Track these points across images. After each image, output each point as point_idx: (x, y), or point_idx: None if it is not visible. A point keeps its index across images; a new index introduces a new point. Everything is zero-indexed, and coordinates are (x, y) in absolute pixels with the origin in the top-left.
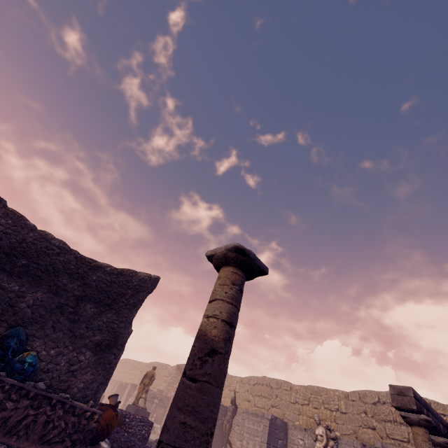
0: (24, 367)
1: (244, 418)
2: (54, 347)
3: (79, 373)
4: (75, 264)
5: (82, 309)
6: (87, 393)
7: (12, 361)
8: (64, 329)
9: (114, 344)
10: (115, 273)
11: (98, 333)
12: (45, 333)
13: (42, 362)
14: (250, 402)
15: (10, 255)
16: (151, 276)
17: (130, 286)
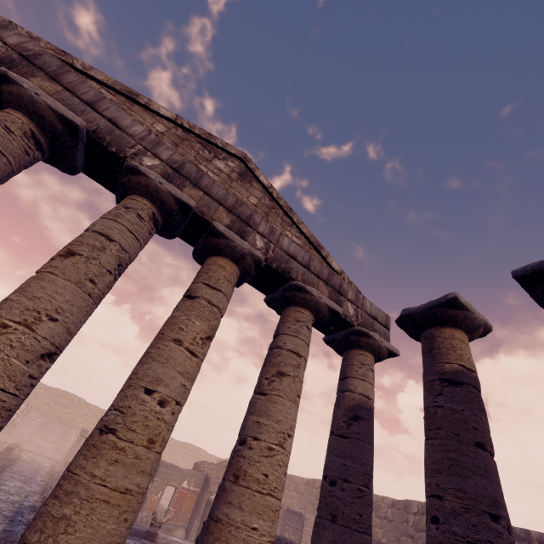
0: None
1: None
2: None
3: None
4: None
5: None
6: None
7: None
8: None
9: None
10: None
11: None
12: None
13: None
14: None
15: None
16: None
17: None
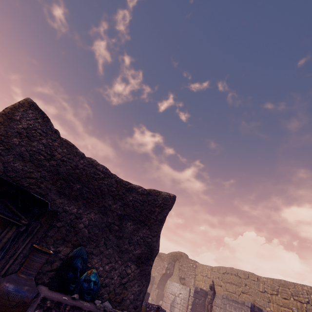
0: (90, 286)
1: (225, 303)
2: (107, 263)
3: (128, 285)
4: (116, 187)
5: (124, 226)
6: (137, 303)
7: (80, 281)
8: (113, 245)
9: (150, 257)
10: (144, 193)
11: (137, 247)
12: (100, 250)
13: (100, 278)
14: (222, 287)
15: (67, 180)
16: (170, 194)
17: (157, 204)
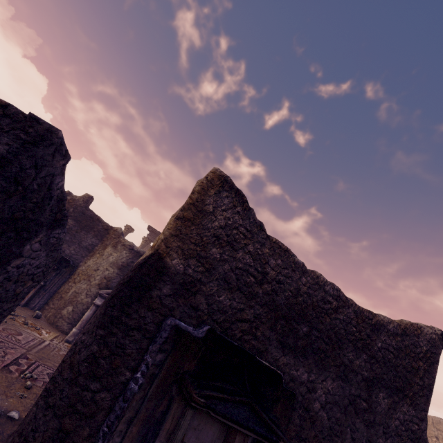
0: None
1: None
2: None
3: None
4: (356, 324)
5: (374, 400)
6: None
7: None
8: (363, 440)
9: None
10: (398, 332)
11: (397, 442)
12: None
13: None
14: None
15: (288, 319)
16: (436, 331)
17: (419, 354)
